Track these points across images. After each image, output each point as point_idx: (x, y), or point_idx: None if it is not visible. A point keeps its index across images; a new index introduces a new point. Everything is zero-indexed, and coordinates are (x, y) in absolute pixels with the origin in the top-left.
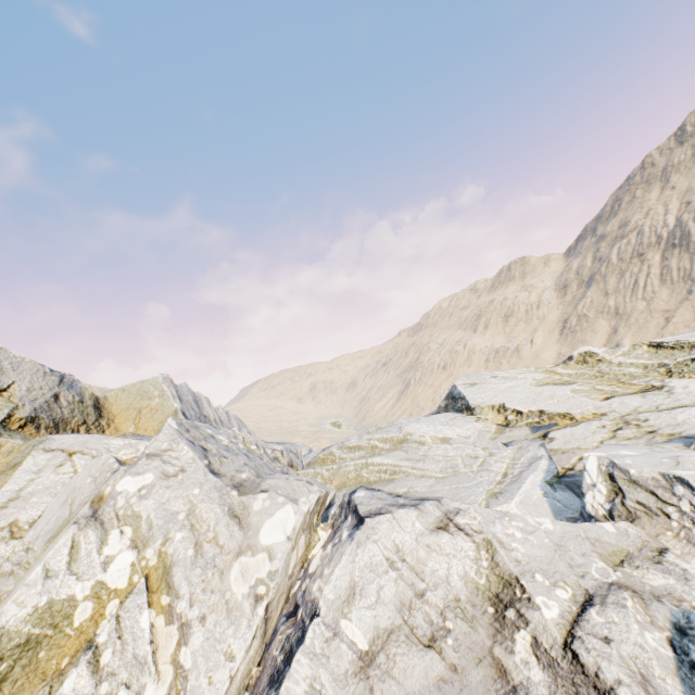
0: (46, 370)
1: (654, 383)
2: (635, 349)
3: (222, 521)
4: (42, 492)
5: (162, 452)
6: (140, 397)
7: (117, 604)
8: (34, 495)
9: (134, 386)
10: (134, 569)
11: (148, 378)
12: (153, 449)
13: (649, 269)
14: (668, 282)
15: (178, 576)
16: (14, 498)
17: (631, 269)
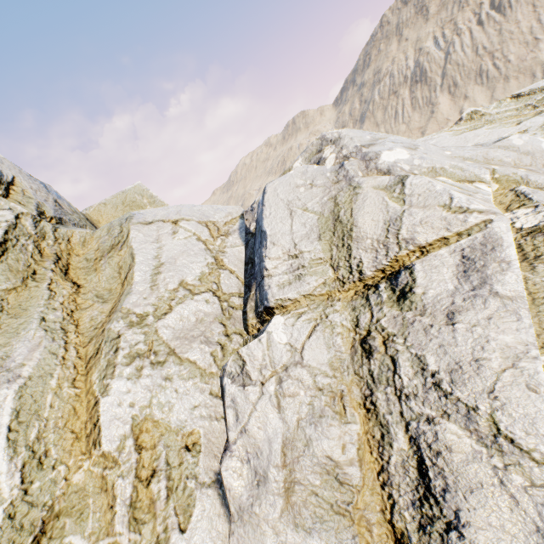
0: (25, 174)
1: (540, 110)
2: (501, 103)
3: (511, 153)
4: (181, 256)
5: (373, 142)
6: (129, 208)
7: (512, 212)
8: (176, 259)
9: (115, 198)
10: (491, 193)
11: (128, 187)
12: (361, 142)
13: (404, 102)
14: (417, 109)
15: (543, 178)
16: (159, 265)
17: (391, 104)
